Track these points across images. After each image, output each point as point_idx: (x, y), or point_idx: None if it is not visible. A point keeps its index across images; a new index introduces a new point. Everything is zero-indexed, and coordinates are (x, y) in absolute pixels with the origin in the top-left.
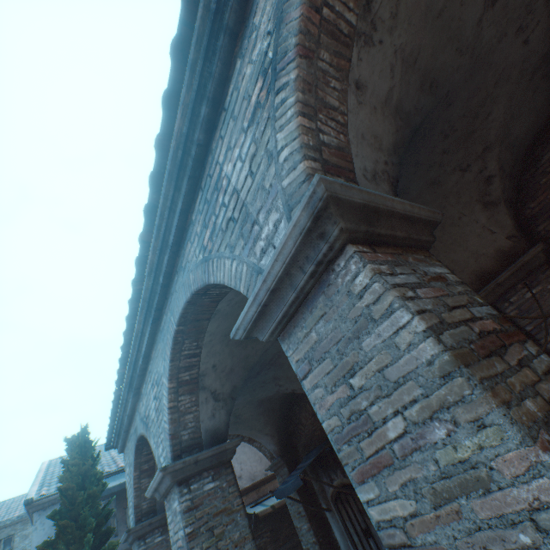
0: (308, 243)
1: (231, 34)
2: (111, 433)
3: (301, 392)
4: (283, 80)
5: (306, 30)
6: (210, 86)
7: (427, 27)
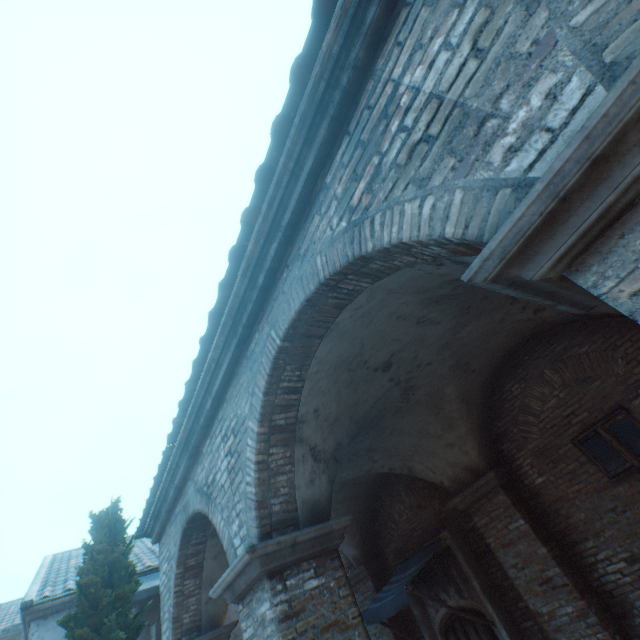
0: None
1: None
2: (147, 514)
3: (401, 472)
4: None
5: None
6: None
7: None
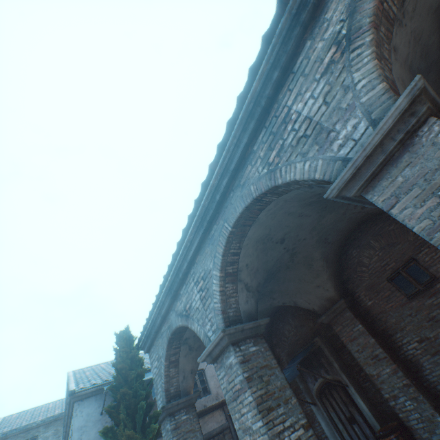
0: (400, 121)
1: (304, 27)
2: (142, 335)
3: (289, 304)
4: (357, 43)
5: (376, 14)
6: (283, 59)
7: (428, 19)
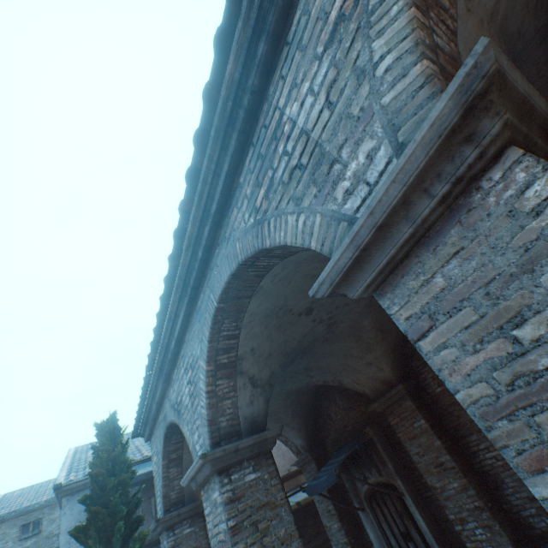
0: (443, 153)
1: None
2: (138, 421)
3: (333, 384)
4: None
5: None
6: (270, 17)
7: None
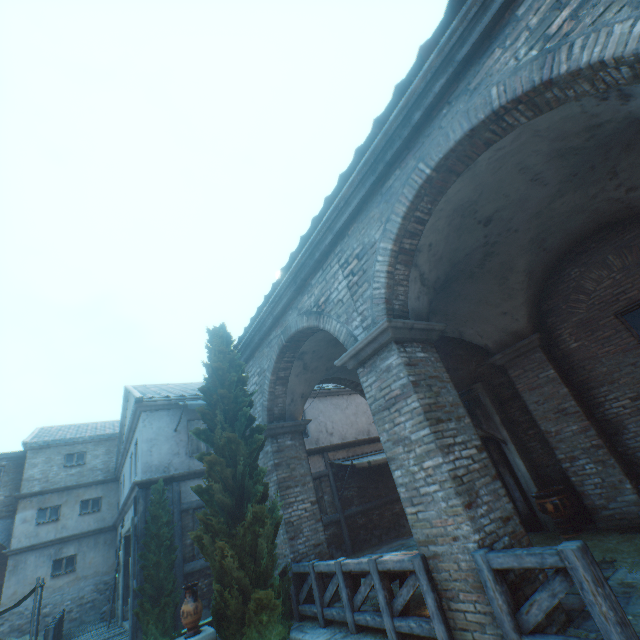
0: None
1: None
2: (240, 342)
3: (451, 336)
4: None
5: None
6: None
7: None
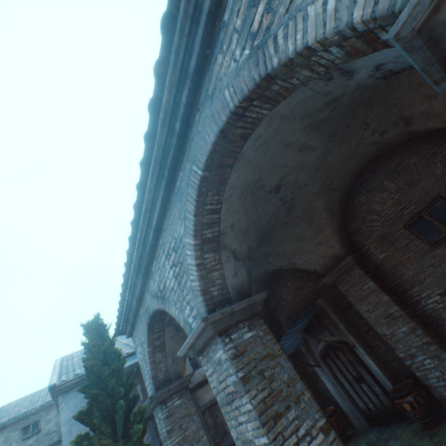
0: None
1: None
2: (119, 320)
3: (287, 267)
4: None
5: None
6: None
7: None
